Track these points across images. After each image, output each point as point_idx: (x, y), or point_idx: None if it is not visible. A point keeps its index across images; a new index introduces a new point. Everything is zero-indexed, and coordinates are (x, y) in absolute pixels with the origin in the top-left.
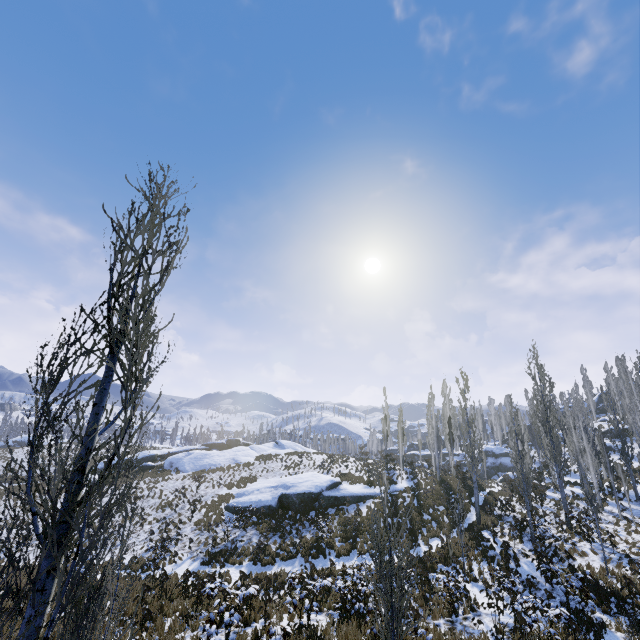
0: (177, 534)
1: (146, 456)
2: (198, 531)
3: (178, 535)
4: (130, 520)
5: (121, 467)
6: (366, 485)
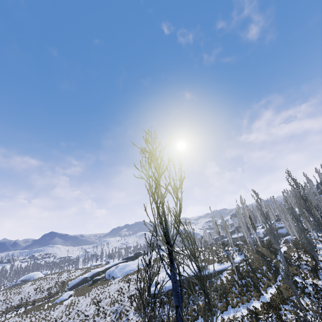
0: (127, 319)
1: (94, 273)
2: (137, 314)
3: (128, 320)
4: (97, 316)
5: (82, 283)
6: (218, 263)
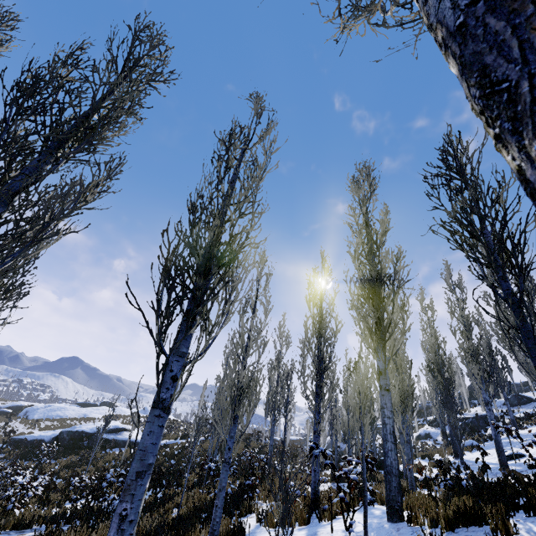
0: None
1: (14, 405)
2: None
3: None
4: None
5: None
6: None
